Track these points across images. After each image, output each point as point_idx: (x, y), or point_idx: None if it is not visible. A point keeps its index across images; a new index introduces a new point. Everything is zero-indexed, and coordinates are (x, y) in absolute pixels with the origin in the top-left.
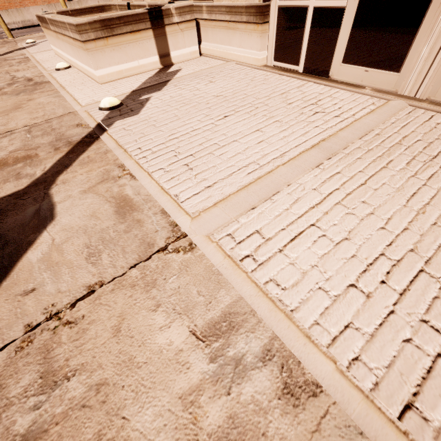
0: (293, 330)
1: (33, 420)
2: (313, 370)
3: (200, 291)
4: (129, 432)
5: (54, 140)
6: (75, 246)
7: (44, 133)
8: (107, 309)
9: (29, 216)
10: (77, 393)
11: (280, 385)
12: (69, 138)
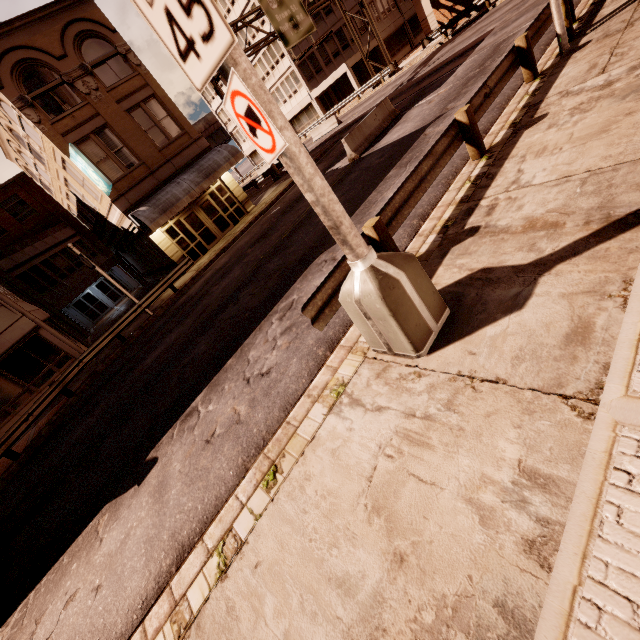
0: (581, 541)
1: (435, 413)
2: (558, 563)
3: (553, 449)
4: (455, 457)
5: (594, 207)
6: (514, 343)
7: (595, 190)
8: (494, 399)
9: (509, 296)
10: (452, 421)
11: (530, 537)
12: (612, 209)
